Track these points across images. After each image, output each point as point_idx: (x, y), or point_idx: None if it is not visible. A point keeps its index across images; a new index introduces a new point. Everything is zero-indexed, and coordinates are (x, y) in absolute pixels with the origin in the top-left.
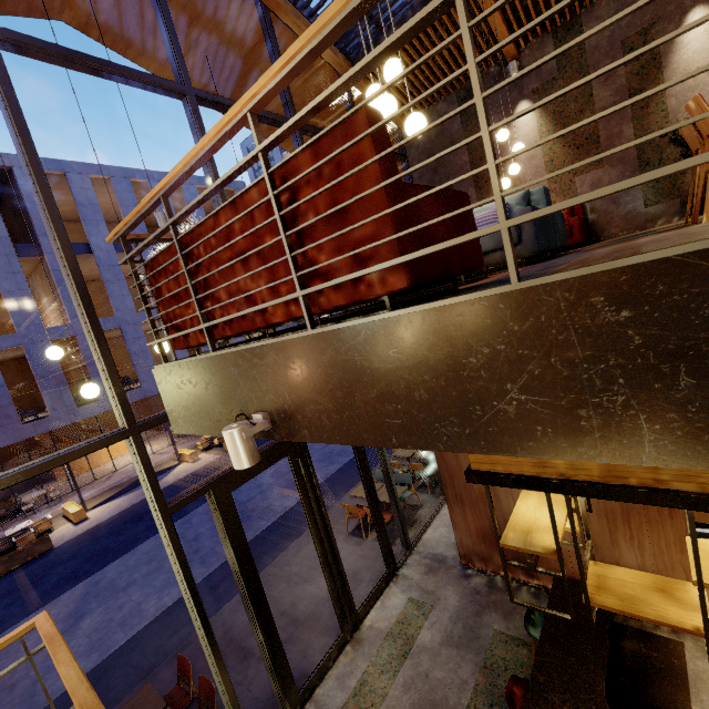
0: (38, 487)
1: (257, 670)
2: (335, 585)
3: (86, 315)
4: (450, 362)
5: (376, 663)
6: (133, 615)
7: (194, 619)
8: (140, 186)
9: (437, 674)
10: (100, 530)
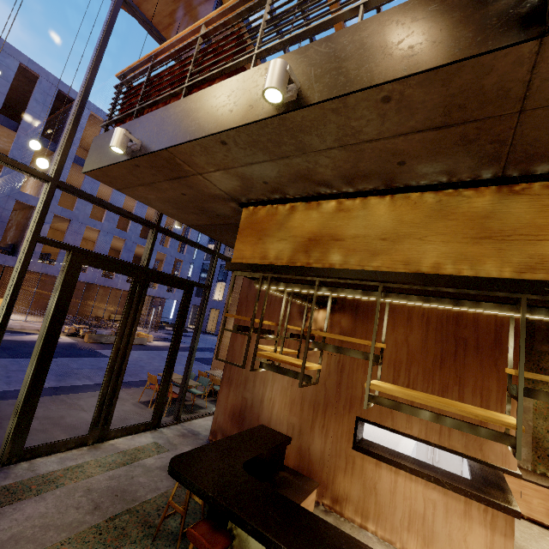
0: None
1: None
2: (107, 391)
3: (76, 113)
4: (221, 99)
5: (99, 460)
6: None
7: None
8: None
9: (141, 479)
10: None
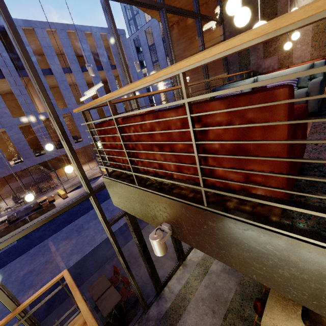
0: (46, 181)
1: (144, 271)
2: (176, 245)
3: (65, 141)
4: (317, 273)
5: (192, 275)
6: (92, 240)
7: (122, 263)
8: (71, 34)
9: (219, 283)
10: None
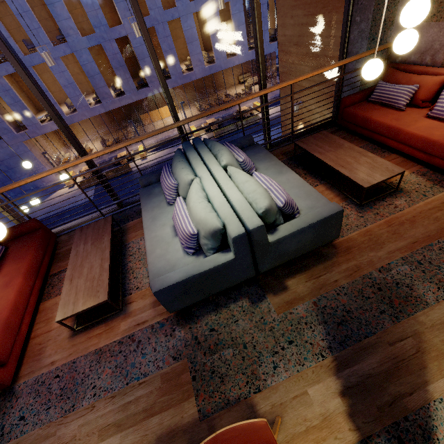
0: (137, 124)
1: None
2: None
3: None
4: None
5: None
6: None
7: None
8: None
9: None
10: (147, 169)
